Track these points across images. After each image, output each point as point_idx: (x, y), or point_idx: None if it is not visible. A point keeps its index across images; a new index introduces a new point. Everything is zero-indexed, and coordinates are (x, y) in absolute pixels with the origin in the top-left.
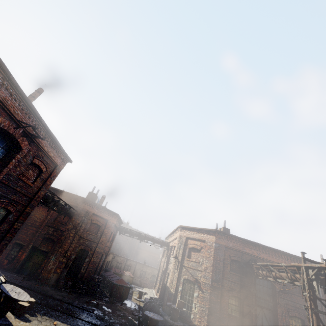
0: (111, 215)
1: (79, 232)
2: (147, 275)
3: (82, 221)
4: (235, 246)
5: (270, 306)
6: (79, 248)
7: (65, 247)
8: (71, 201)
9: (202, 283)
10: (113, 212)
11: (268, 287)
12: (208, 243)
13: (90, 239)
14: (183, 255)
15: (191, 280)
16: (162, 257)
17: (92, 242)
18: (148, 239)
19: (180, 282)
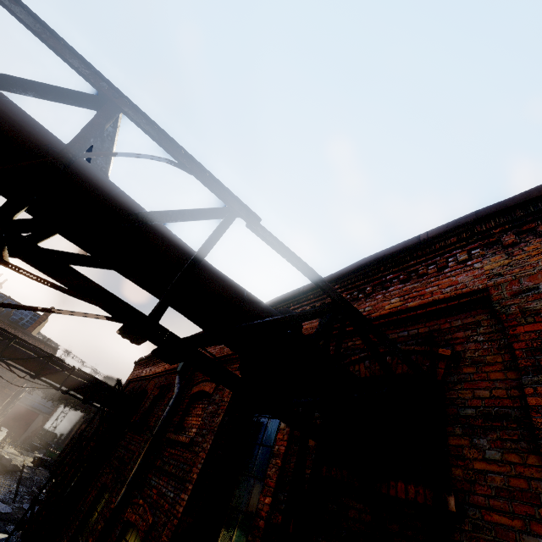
0: None
1: None
2: None
3: None
4: (137, 374)
5: None
6: None
7: None
8: None
9: None
10: None
11: None
12: None
13: None
14: None
15: None
16: None
17: None
18: None
19: None
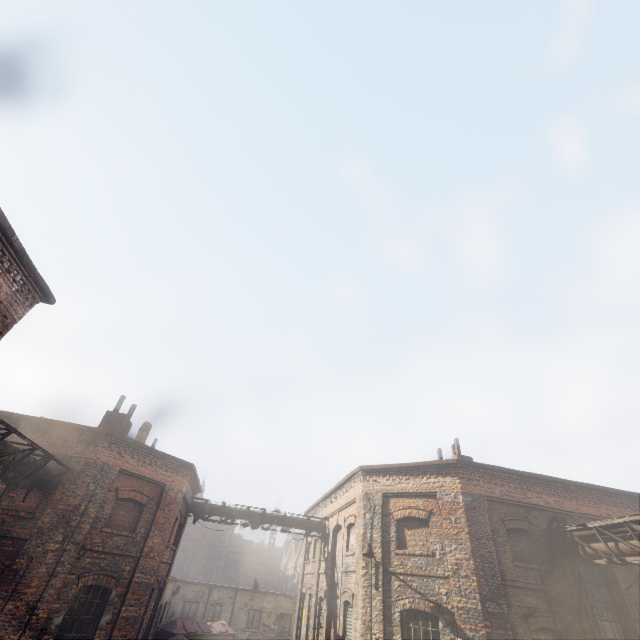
0: (173, 468)
1: (77, 532)
2: (266, 618)
3: (87, 499)
4: (507, 493)
5: (617, 633)
6: (78, 585)
7: (31, 592)
8: (51, 444)
9: (458, 612)
10: (179, 459)
11: (598, 583)
12: (444, 497)
13: (116, 550)
14: (384, 545)
15: (423, 610)
16: (307, 562)
17: (121, 557)
18: (272, 520)
19: (393, 624)
